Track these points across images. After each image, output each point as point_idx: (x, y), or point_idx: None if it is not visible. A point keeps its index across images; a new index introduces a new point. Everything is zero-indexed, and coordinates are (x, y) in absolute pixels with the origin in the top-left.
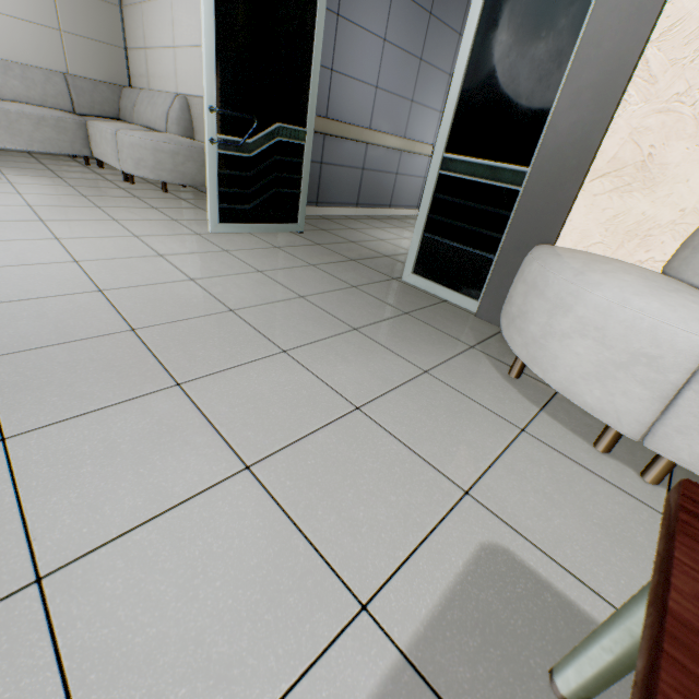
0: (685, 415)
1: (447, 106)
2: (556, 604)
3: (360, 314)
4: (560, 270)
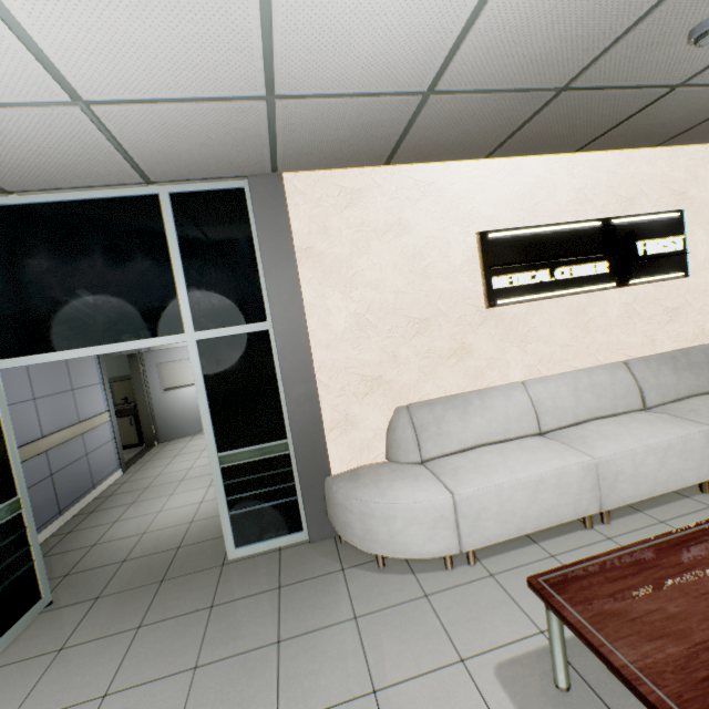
0: (465, 529)
1: (205, 425)
2: (528, 660)
3: (259, 624)
4: (372, 498)
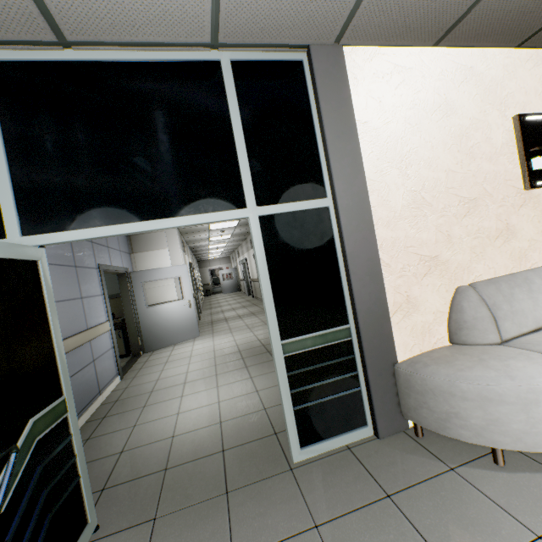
0: None
1: (268, 309)
2: None
3: None
4: (495, 380)
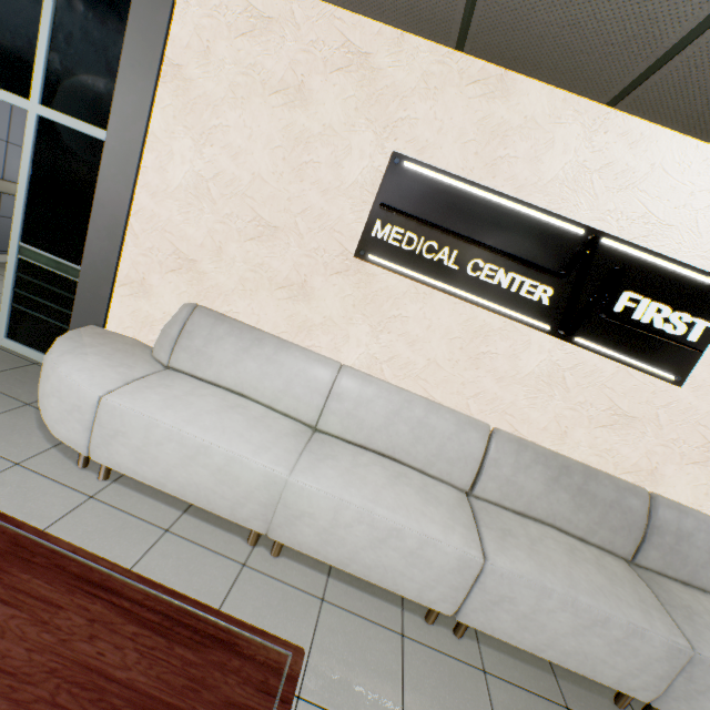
0: (97, 437)
1: (17, 207)
2: None
3: None
4: (56, 351)
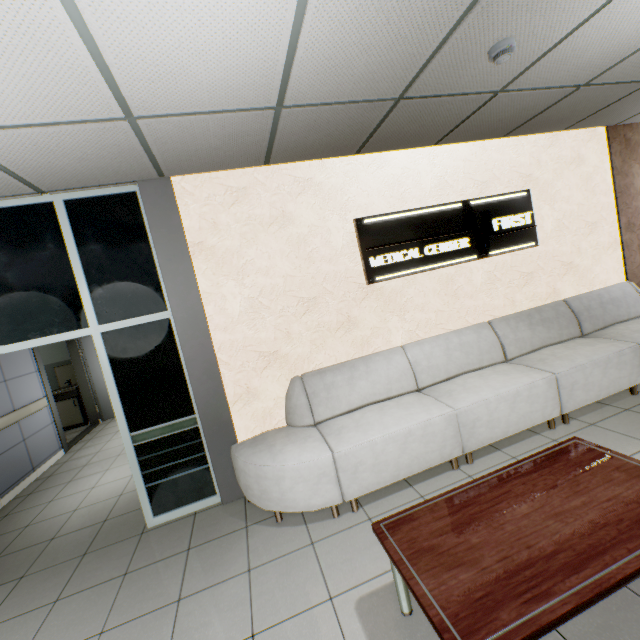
0: (345, 482)
1: (115, 409)
2: (384, 592)
3: (165, 585)
4: (265, 462)
